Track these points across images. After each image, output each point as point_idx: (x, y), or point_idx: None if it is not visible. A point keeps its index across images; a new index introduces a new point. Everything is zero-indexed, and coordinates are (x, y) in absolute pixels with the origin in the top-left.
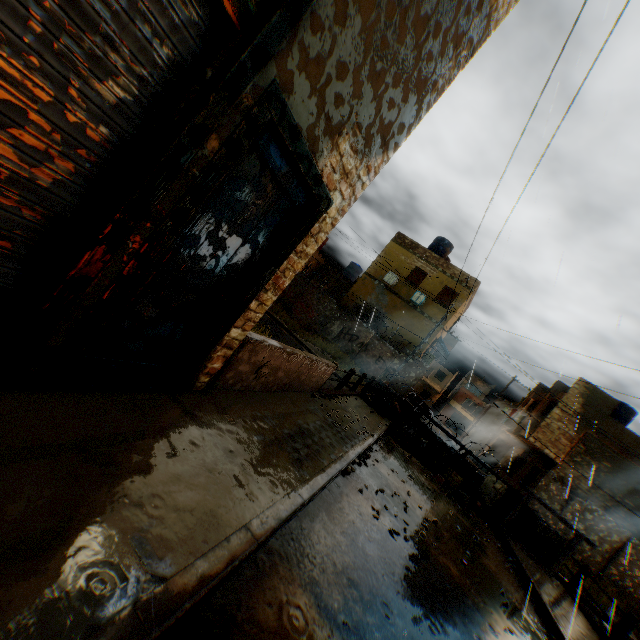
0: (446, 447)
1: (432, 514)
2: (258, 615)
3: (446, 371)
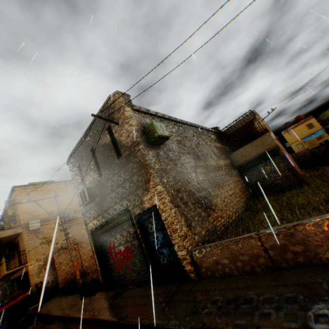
0: None
1: None
2: None
3: None
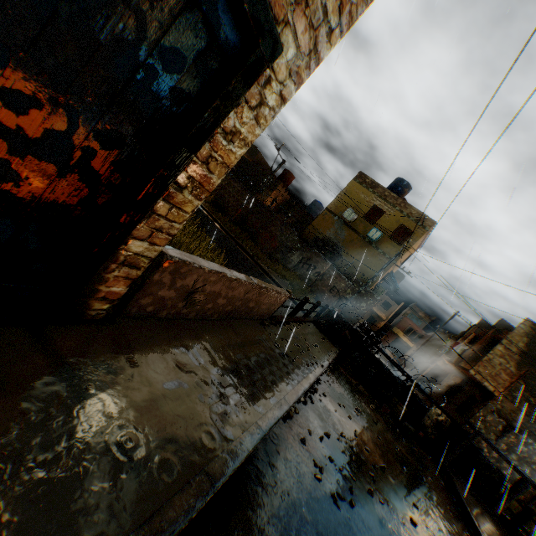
0: (393, 377)
1: (379, 456)
2: None
3: (392, 302)
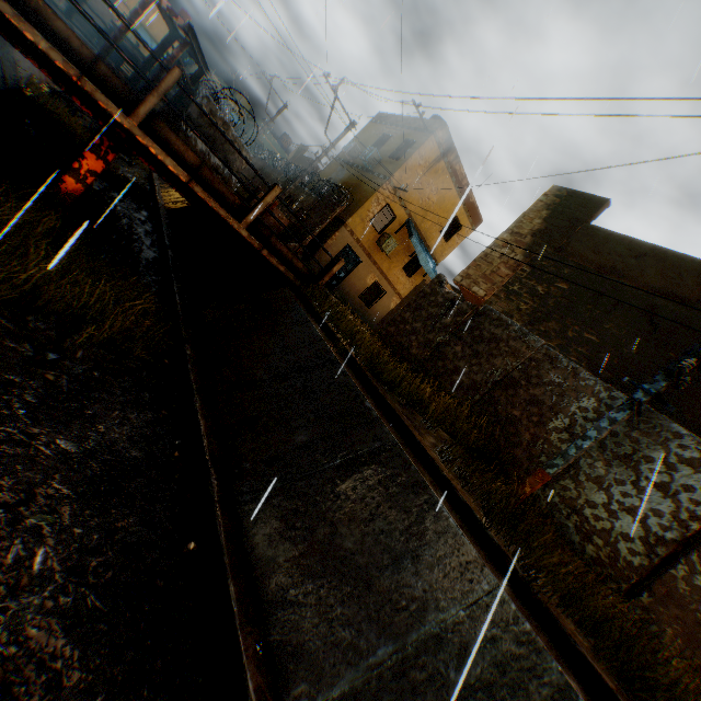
0: None
1: None
2: None
3: None
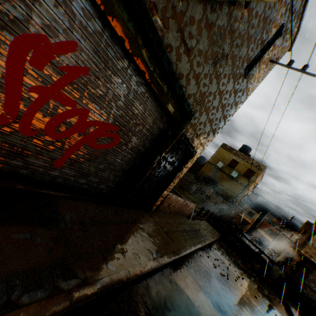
0: (250, 249)
1: (241, 275)
2: (179, 275)
3: (253, 211)
